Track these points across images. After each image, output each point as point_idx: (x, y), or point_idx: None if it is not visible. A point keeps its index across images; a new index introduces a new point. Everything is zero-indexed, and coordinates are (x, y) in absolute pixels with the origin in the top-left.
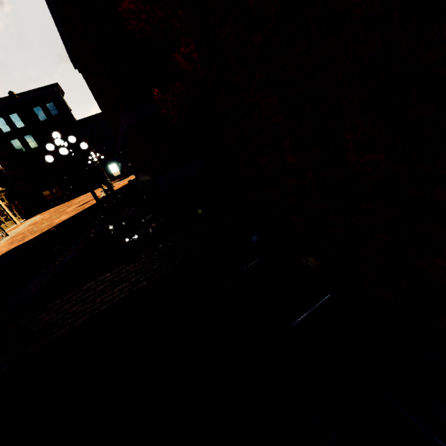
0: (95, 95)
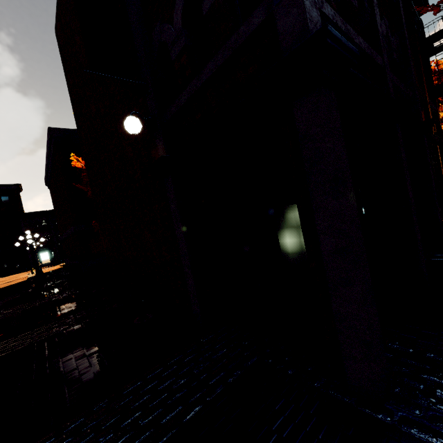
0: (55, 205)
